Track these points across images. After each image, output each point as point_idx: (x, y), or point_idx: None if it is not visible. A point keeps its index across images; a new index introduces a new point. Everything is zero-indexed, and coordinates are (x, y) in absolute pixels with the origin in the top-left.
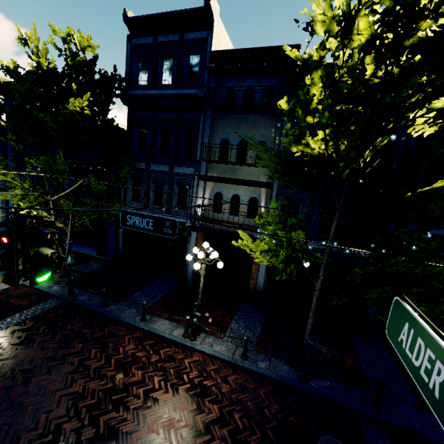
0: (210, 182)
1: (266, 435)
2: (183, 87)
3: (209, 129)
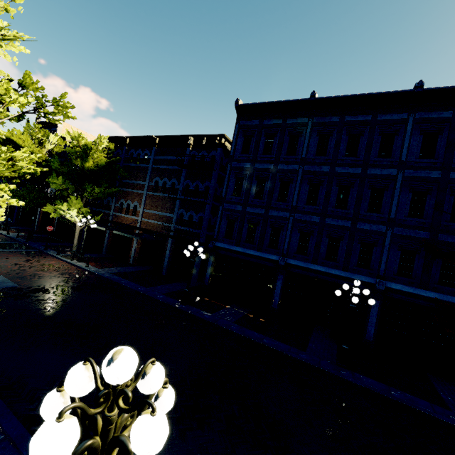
0: None
1: None
2: None
3: None
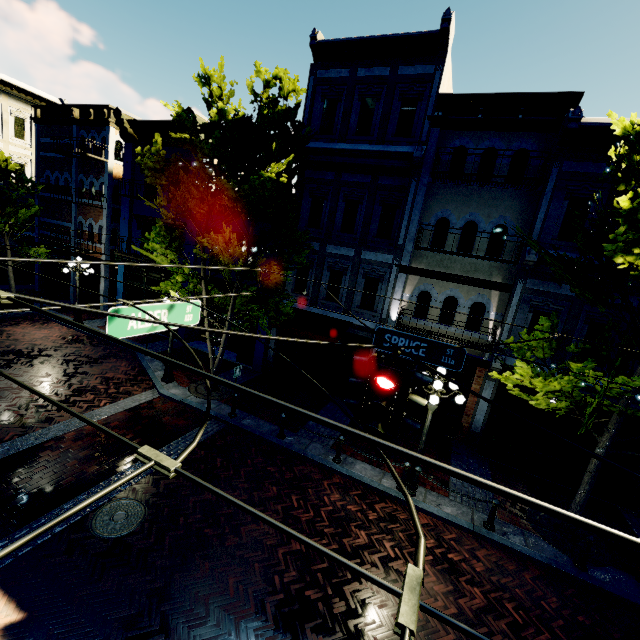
0: (414, 275)
1: (557, 636)
2: (387, 142)
3: (422, 203)
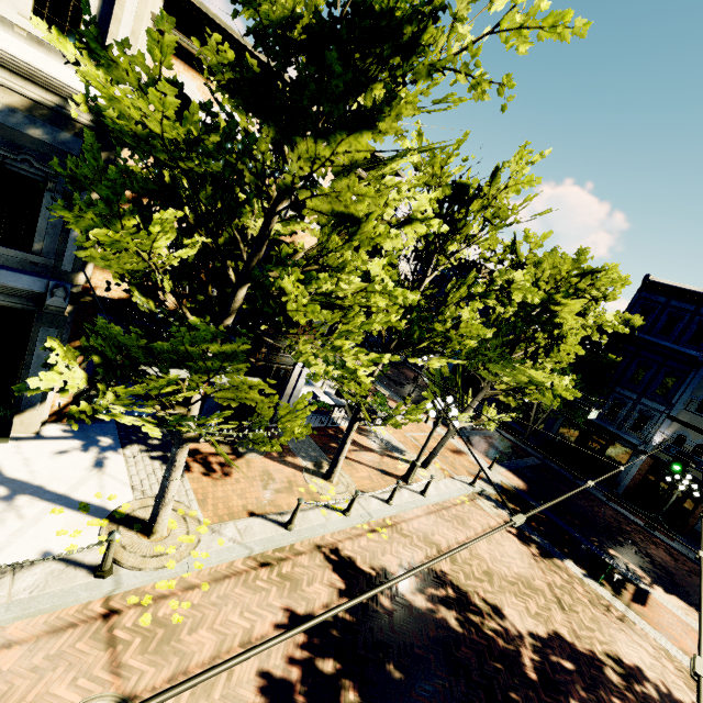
0: (677, 423)
1: None
2: (680, 344)
3: (696, 385)
